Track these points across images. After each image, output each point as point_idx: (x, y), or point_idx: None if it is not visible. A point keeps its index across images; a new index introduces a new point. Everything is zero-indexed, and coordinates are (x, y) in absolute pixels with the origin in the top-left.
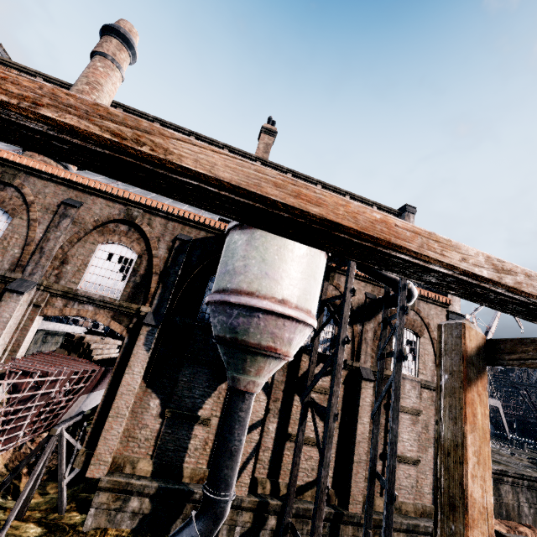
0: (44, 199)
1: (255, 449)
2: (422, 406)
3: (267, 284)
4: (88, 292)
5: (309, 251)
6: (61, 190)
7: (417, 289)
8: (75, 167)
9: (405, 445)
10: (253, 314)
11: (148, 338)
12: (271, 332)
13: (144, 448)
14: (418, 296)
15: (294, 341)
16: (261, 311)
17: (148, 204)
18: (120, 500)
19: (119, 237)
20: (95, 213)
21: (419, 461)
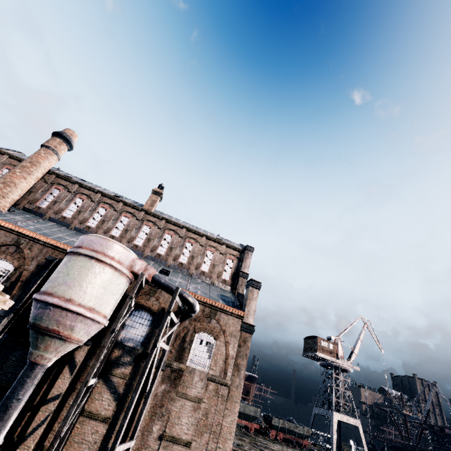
0: None
1: (47, 418)
2: (206, 396)
3: (63, 289)
4: None
5: (103, 270)
6: None
7: (219, 304)
8: (4, 209)
9: (183, 429)
10: (47, 307)
11: None
12: (57, 320)
13: None
14: (220, 309)
15: (76, 327)
16: (52, 305)
17: (33, 236)
18: None
19: (6, 256)
20: None
21: (190, 443)
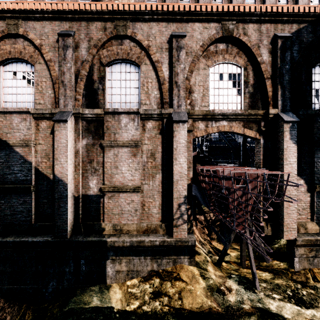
0: (155, 40)
1: None
2: None
3: None
4: (222, 110)
5: None
6: (163, 26)
7: None
8: None
9: None
10: None
11: (292, 133)
12: None
13: (303, 215)
14: None
15: None
16: None
17: (242, 10)
18: (313, 251)
19: (222, 56)
20: (197, 39)
21: None
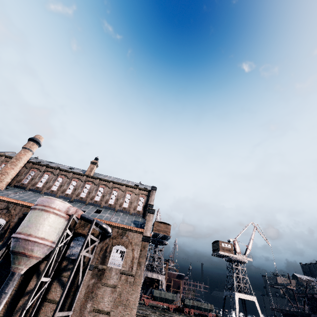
0: None
1: (24, 304)
2: (120, 283)
3: (26, 229)
4: None
5: (49, 216)
6: None
7: (127, 226)
8: (2, 188)
9: (105, 304)
10: (18, 240)
11: None
12: (23, 246)
13: None
14: (128, 229)
15: (34, 249)
16: (20, 239)
17: (16, 202)
18: None
19: (1, 215)
20: None
21: (109, 312)
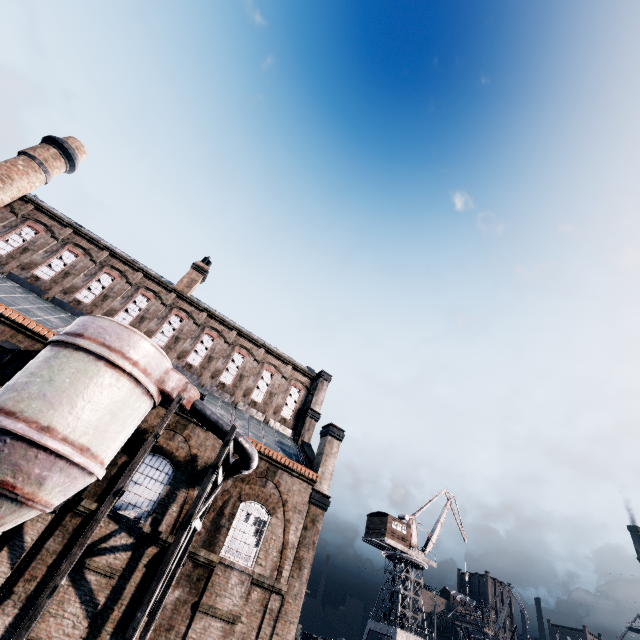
0: None
1: None
2: (246, 611)
3: (37, 406)
4: None
5: (116, 382)
6: None
7: (282, 458)
8: None
9: None
10: (1, 437)
11: None
12: (14, 463)
13: None
14: (282, 466)
15: (48, 480)
16: (11, 435)
17: None
18: None
19: None
20: None
21: None
